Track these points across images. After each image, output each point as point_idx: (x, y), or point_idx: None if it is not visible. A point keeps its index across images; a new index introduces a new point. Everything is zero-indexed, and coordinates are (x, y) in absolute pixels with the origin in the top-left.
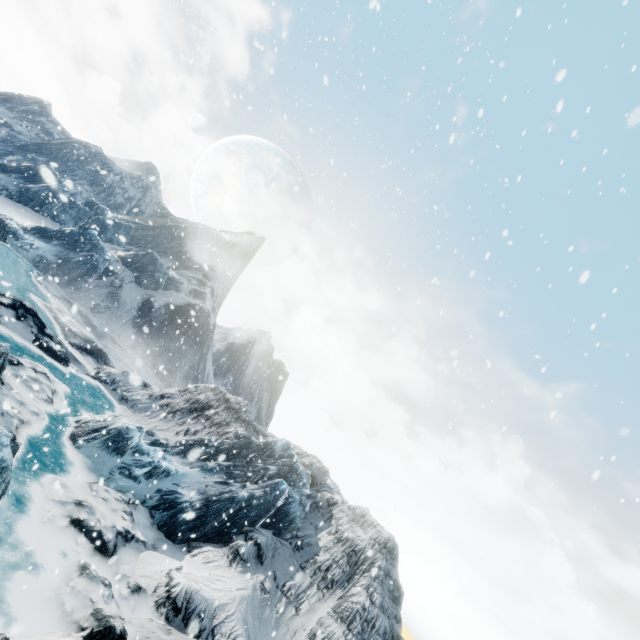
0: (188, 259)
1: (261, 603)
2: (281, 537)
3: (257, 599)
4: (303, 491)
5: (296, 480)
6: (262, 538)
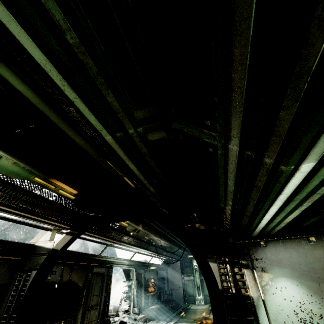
0: (20, 239)
1: (119, 300)
2: (118, 286)
3: (117, 300)
4: (119, 272)
5: (116, 271)
6: (112, 290)
